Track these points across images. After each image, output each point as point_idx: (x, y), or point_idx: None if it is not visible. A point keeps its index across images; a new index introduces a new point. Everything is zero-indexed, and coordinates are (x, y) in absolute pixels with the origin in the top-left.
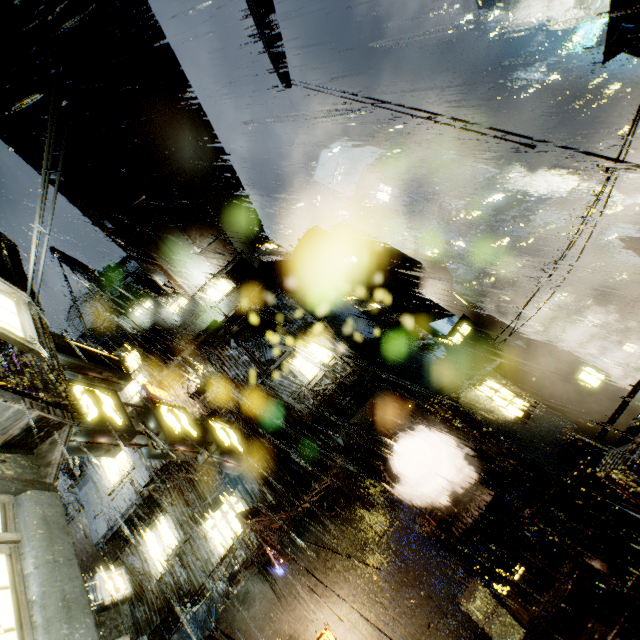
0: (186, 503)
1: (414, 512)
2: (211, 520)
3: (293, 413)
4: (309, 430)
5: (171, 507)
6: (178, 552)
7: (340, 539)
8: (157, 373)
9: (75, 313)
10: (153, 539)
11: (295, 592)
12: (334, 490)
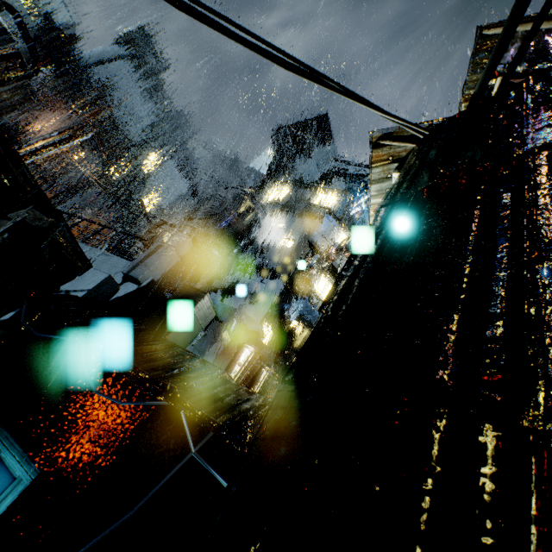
0: None
1: None
2: None
3: None
4: None
5: None
6: None
7: None
8: None
9: None
10: (324, 281)
11: None
12: None
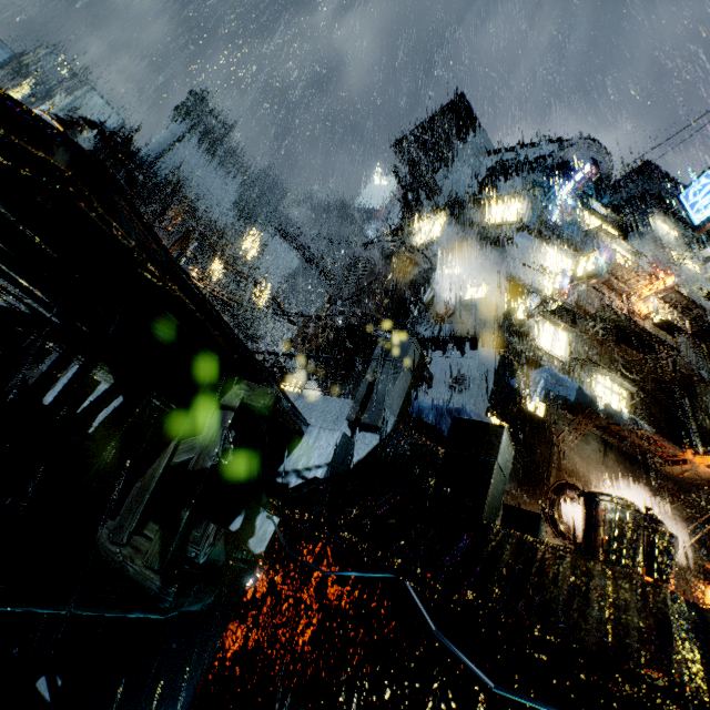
0: (597, 351)
1: (704, 557)
2: (602, 380)
3: (707, 424)
4: (704, 443)
5: (580, 336)
6: (571, 360)
7: (656, 501)
8: (656, 276)
9: (597, 149)
10: (550, 329)
11: (613, 477)
12: (680, 482)
